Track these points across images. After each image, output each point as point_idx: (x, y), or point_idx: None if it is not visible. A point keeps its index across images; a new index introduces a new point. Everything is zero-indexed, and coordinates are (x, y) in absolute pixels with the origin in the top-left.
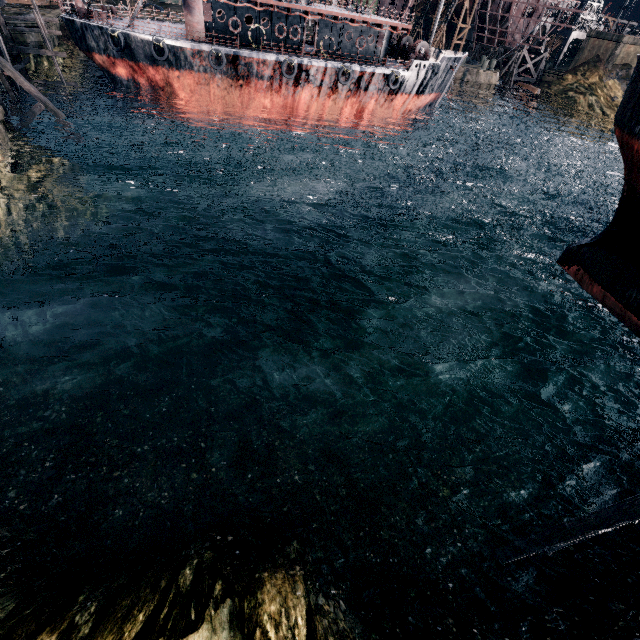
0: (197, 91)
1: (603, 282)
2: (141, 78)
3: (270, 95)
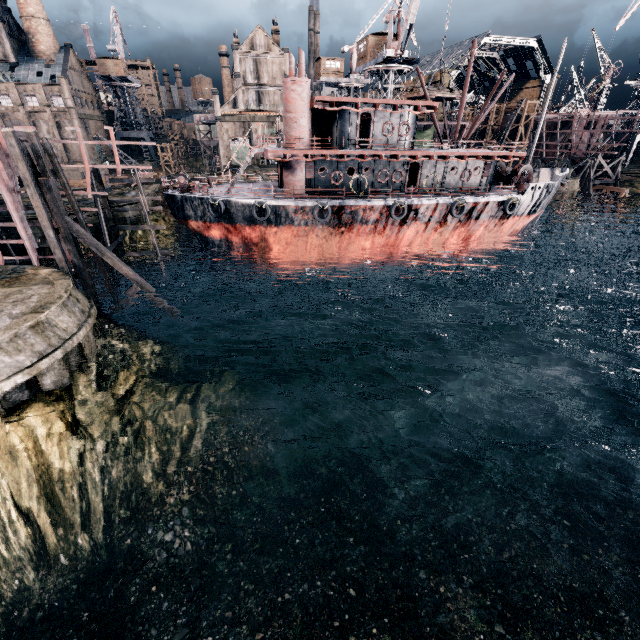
0: (293, 242)
1: None
2: (235, 237)
3: (372, 237)
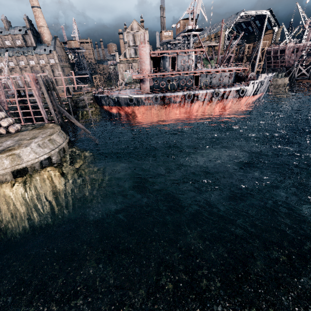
0: (145, 113)
1: None
2: (122, 112)
3: (179, 109)
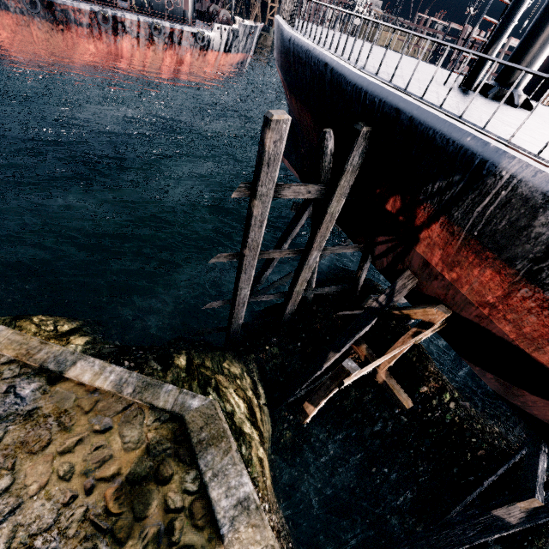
0: (19, 32)
1: (286, 156)
2: None
3: (93, 41)
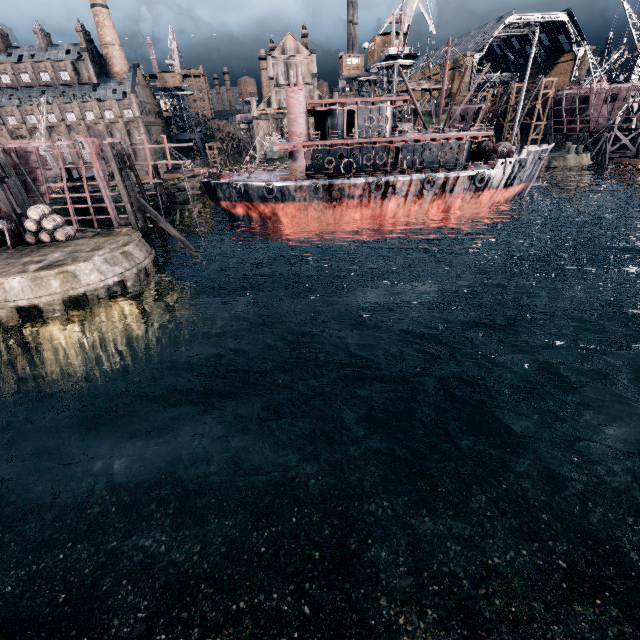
0: (297, 216)
1: None
2: (254, 213)
3: (360, 209)
